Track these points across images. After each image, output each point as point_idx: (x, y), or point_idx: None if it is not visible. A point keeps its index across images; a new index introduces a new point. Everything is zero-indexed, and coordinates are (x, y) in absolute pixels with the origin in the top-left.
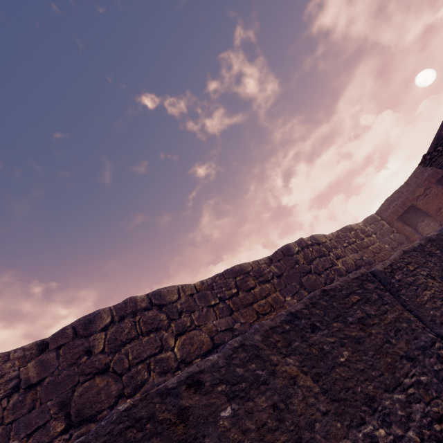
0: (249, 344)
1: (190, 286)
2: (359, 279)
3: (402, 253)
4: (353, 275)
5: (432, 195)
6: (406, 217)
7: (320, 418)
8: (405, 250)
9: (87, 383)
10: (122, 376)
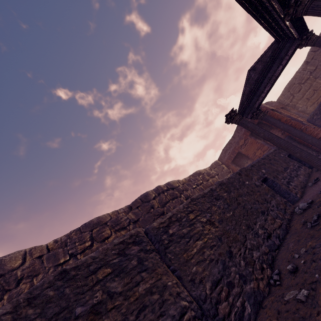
0: None
1: (40, 247)
2: (124, 243)
3: (189, 202)
4: (119, 238)
5: (249, 144)
6: (237, 160)
7: None
8: (194, 197)
9: None
10: None
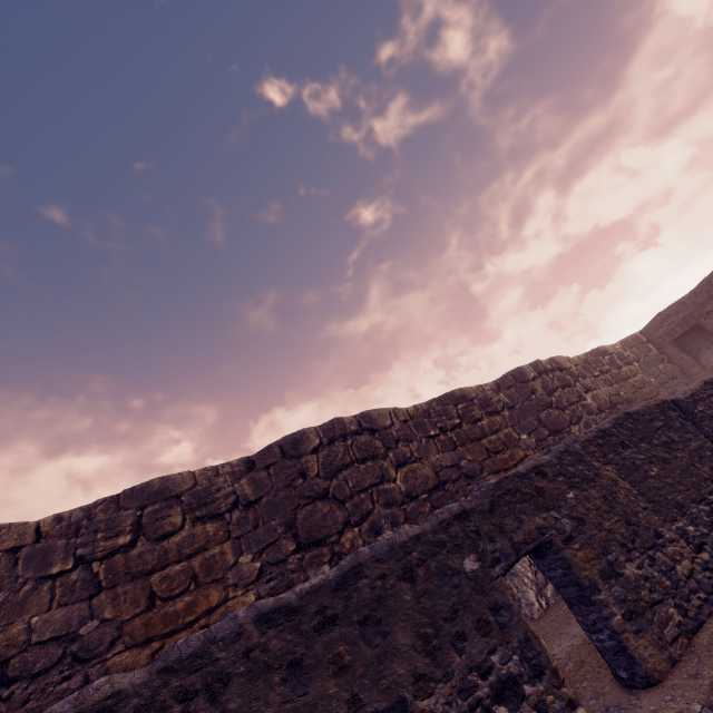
0: (572, 450)
1: (402, 410)
2: (660, 406)
3: (703, 384)
4: (653, 401)
5: None
6: (686, 340)
7: (641, 511)
8: (706, 381)
9: (309, 506)
10: (345, 504)
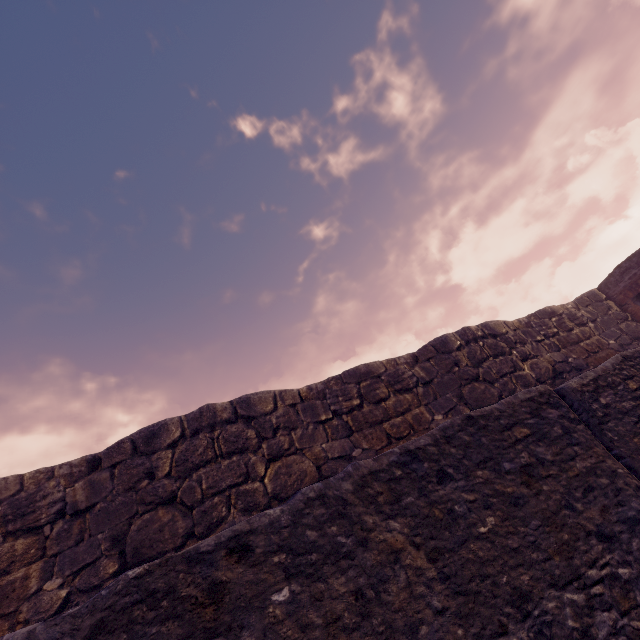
0: (332, 495)
1: (291, 392)
2: (534, 401)
3: (620, 360)
4: (524, 394)
5: None
6: None
7: (431, 618)
8: (627, 354)
9: (147, 515)
10: (193, 510)
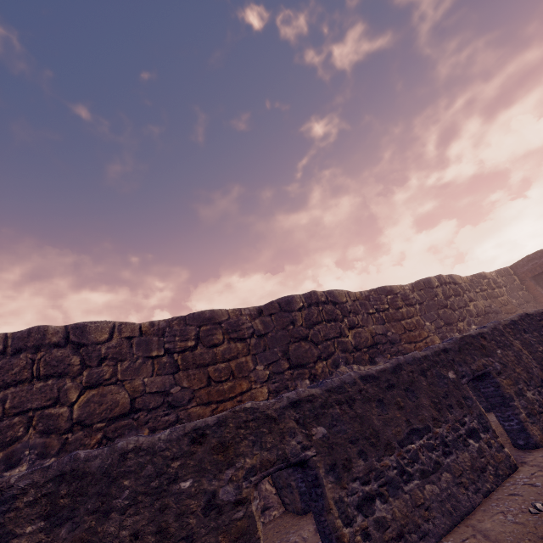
0: (498, 328)
1: (352, 293)
2: None
3: None
4: (541, 310)
5: None
6: (542, 277)
7: (534, 367)
8: None
9: (296, 343)
10: (318, 346)
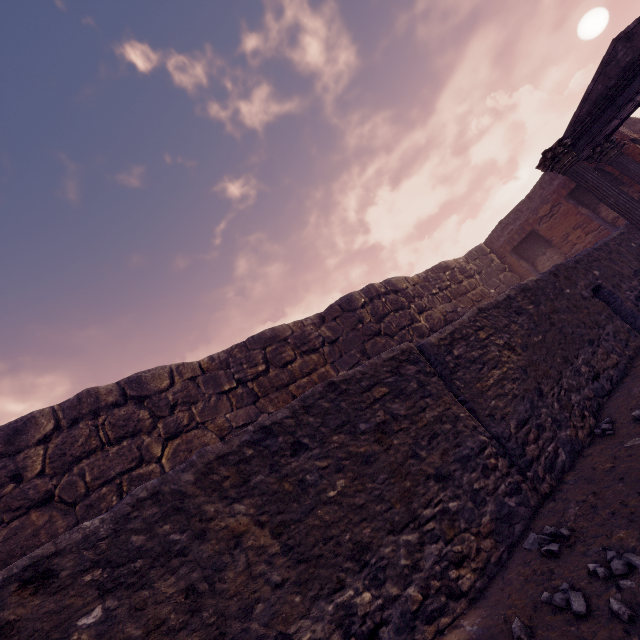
0: (169, 490)
1: (190, 365)
2: (396, 359)
3: (476, 313)
4: (388, 353)
5: (561, 215)
6: (524, 248)
7: (268, 594)
8: (482, 307)
9: (16, 521)
10: (76, 506)
